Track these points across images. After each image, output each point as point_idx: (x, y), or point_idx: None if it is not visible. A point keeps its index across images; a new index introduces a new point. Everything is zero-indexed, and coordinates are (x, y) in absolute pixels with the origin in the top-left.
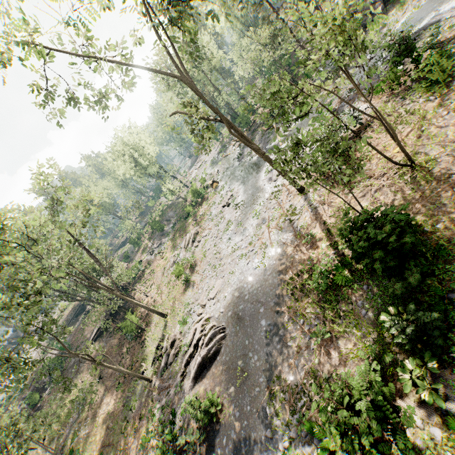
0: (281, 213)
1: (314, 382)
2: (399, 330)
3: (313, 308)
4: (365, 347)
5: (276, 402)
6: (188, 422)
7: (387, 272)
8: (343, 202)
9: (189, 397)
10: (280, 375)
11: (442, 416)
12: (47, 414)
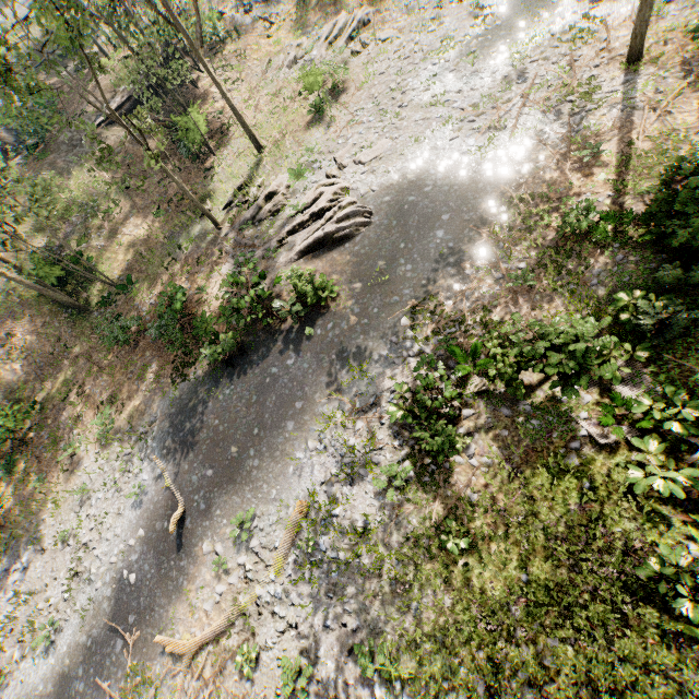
0: (566, 83)
1: (480, 319)
2: (628, 315)
3: (527, 250)
4: (570, 314)
5: (418, 319)
6: (278, 293)
7: (665, 255)
8: (687, 125)
9: (300, 267)
10: (437, 297)
11: (603, 391)
12: (47, 191)
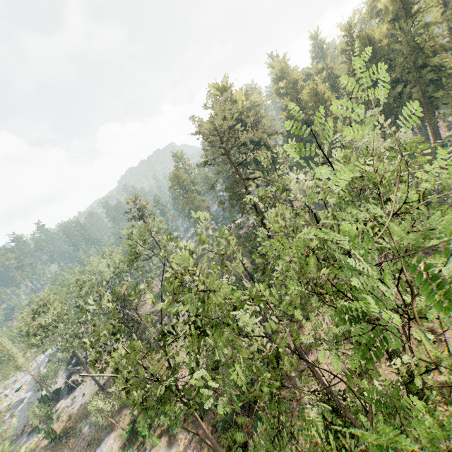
0: None
1: None
2: None
3: None
4: None
5: None
6: None
7: None
8: None
9: None
10: None
11: None
12: None
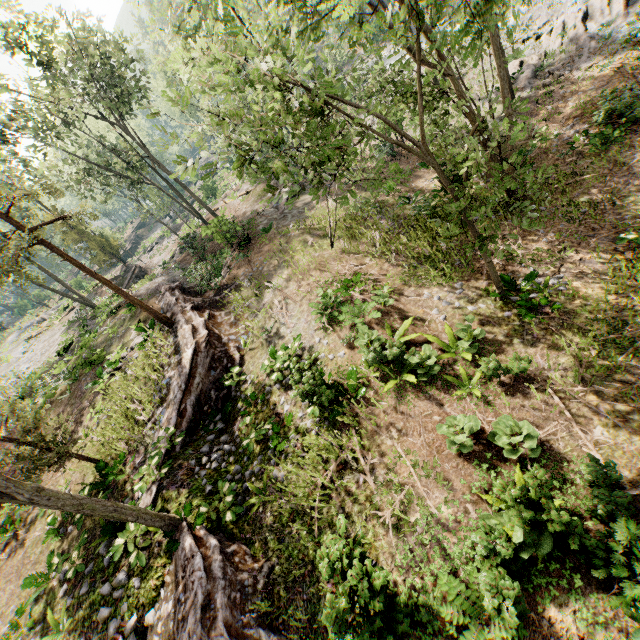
0: None
1: None
2: None
3: None
4: None
5: None
6: None
7: None
8: None
9: None
10: None
11: None
12: None
